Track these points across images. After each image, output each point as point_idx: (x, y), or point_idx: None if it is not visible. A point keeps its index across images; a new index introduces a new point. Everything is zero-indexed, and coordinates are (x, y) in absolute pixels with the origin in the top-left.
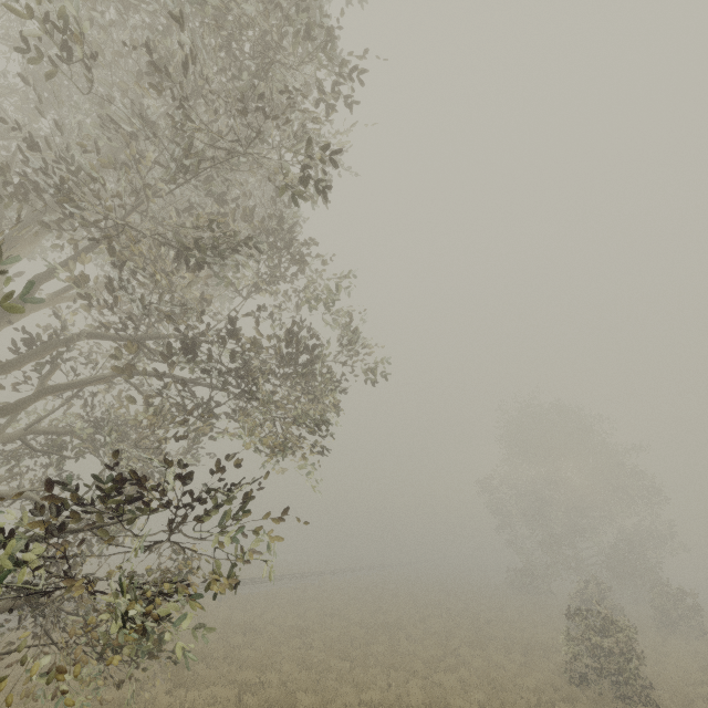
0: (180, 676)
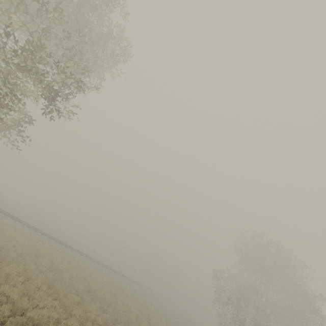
0: None
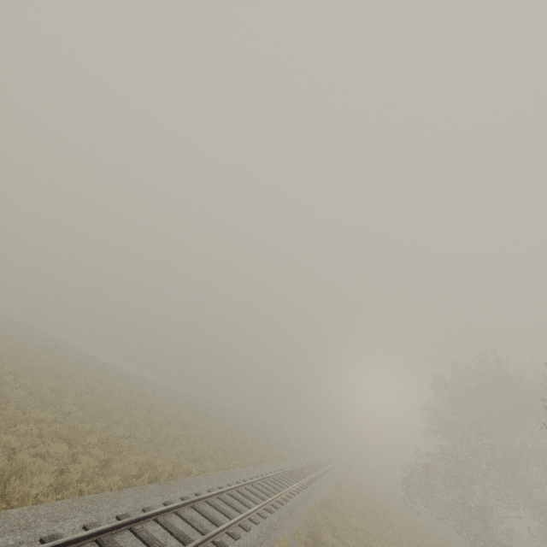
0: (430, 522)
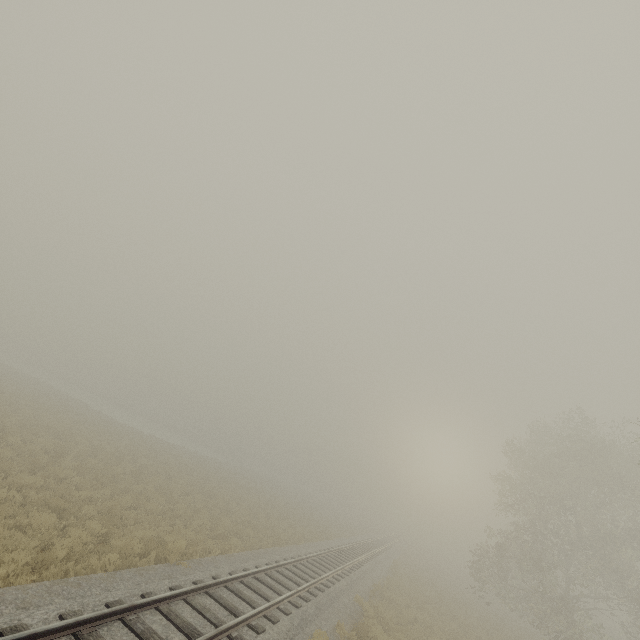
0: (503, 614)
